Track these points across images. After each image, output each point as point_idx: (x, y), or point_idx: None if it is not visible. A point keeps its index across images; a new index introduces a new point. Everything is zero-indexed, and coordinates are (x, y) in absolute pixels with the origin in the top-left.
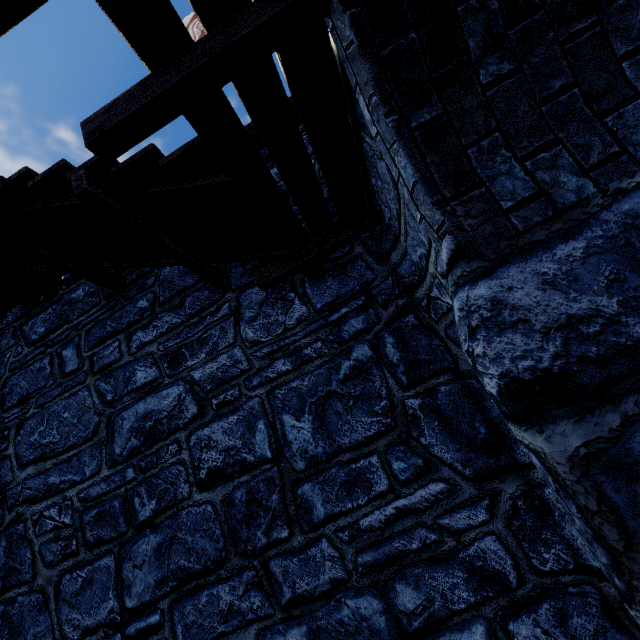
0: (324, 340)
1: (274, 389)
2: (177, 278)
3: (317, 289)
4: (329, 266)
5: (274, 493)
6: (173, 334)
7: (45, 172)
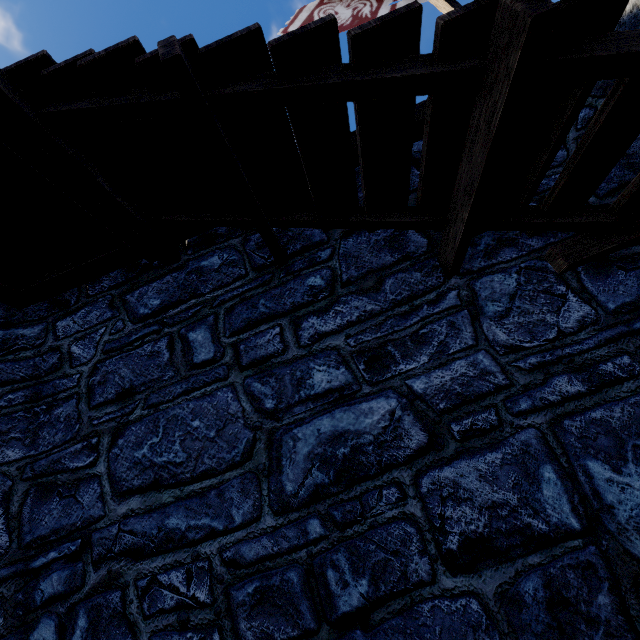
0: (634, 354)
1: (561, 419)
2: (367, 253)
3: (602, 284)
4: (615, 255)
5: (600, 592)
6: (369, 325)
7: (384, 16)
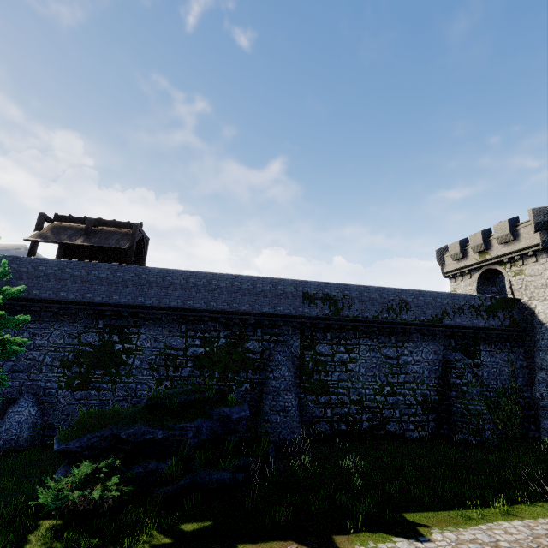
0: None
1: None
2: None
3: None
4: None
5: None
6: None
7: None
